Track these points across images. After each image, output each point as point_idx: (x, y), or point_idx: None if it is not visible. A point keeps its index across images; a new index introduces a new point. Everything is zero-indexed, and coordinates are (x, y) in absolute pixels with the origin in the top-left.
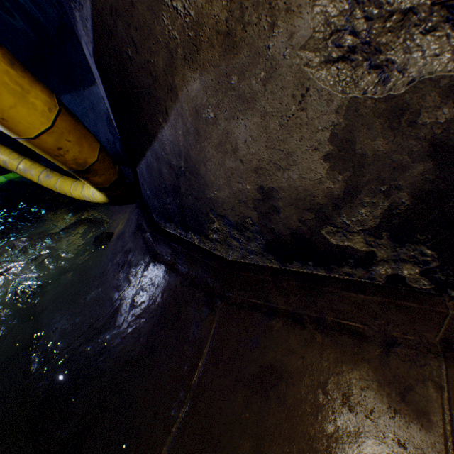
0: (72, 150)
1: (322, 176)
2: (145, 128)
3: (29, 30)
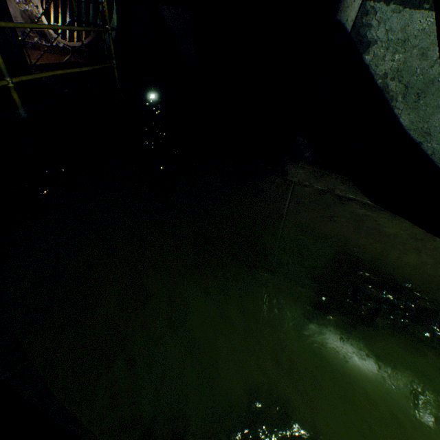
0: None
1: (23, 21)
2: None
3: None
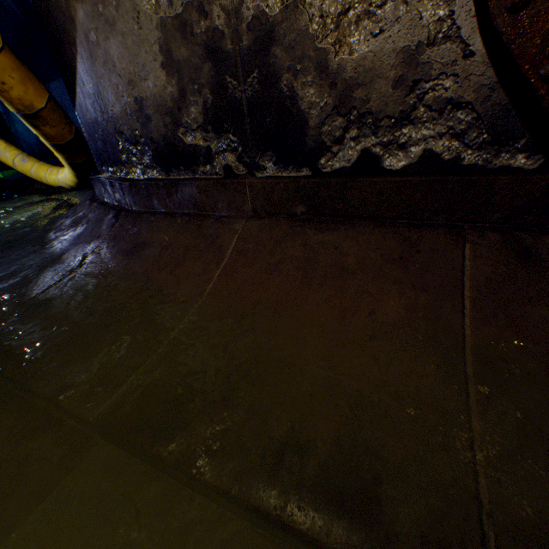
0: (16, 88)
1: (165, 83)
2: (70, 64)
3: (17, 8)
